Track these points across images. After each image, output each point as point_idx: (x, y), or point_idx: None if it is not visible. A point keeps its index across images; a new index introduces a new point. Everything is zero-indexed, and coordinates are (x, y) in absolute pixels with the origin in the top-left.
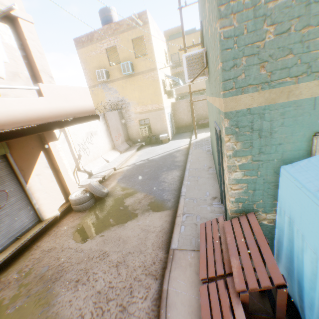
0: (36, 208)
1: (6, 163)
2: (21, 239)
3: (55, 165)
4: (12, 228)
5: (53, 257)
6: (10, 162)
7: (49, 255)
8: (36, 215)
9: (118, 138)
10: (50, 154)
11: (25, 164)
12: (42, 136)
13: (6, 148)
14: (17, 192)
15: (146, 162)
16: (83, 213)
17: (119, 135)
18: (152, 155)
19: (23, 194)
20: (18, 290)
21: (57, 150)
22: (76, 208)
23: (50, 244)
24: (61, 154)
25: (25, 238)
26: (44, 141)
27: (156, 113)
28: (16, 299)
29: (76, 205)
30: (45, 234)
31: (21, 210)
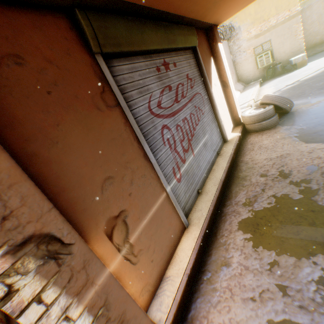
0: (221, 123)
1: (195, 61)
2: (220, 155)
3: (222, 78)
4: (212, 140)
5: (304, 159)
6: (197, 60)
7: (289, 159)
8: (220, 133)
9: (232, 76)
10: (217, 61)
11: (206, 67)
12: (209, 36)
13: (196, 38)
14: (206, 100)
15: (300, 82)
16: (273, 129)
17: (232, 73)
18: (298, 77)
19: (210, 105)
20: (296, 187)
21: (223, 57)
22: (260, 126)
23: (270, 154)
24: (225, 63)
25: (226, 153)
26: (210, 43)
27: (283, 28)
28: (313, 193)
29: (258, 122)
30: (241, 151)
31: (212, 123)
